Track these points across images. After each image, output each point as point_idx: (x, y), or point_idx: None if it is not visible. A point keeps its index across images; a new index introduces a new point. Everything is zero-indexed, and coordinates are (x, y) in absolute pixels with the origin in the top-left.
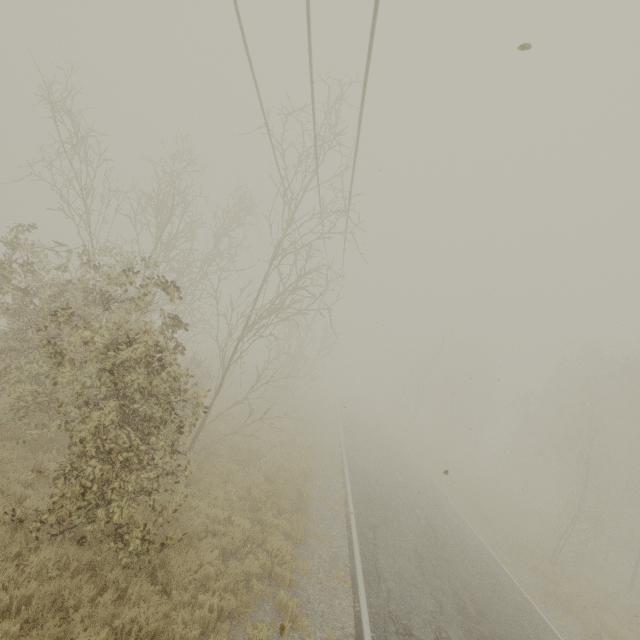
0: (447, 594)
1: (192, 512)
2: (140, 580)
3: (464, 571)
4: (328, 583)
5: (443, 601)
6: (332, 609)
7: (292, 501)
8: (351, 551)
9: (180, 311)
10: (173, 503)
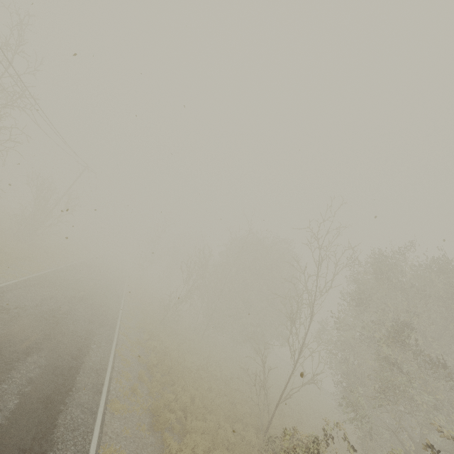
0: (51, 306)
1: None
2: None
3: (81, 308)
4: None
5: (43, 306)
6: None
7: None
8: None
9: None
10: None
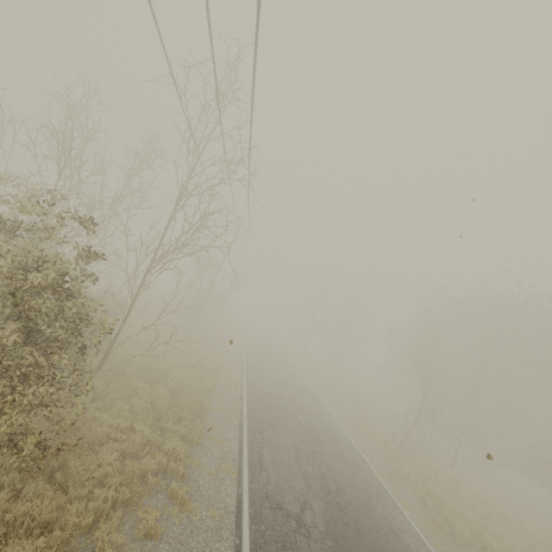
0: (315, 477)
1: (95, 422)
2: (37, 481)
3: (331, 460)
4: (217, 474)
5: (311, 482)
6: (218, 494)
7: (192, 411)
8: (240, 449)
9: (93, 245)
10: (73, 413)
